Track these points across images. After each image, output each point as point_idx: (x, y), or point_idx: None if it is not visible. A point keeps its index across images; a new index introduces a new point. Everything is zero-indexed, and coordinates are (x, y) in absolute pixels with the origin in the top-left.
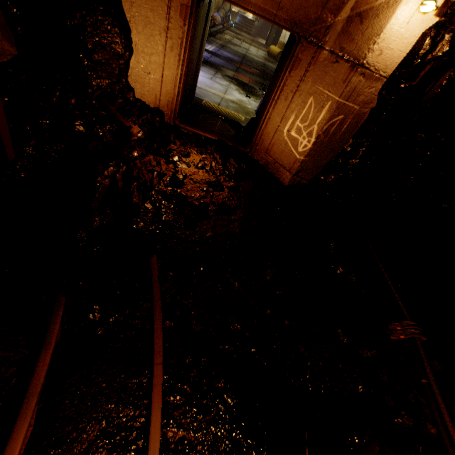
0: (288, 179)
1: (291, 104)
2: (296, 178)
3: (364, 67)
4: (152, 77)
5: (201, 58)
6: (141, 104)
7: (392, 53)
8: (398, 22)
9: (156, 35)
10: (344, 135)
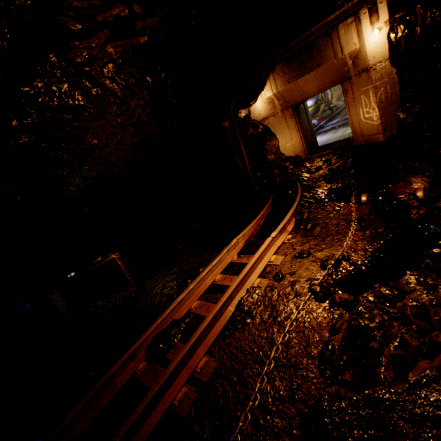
0: (381, 138)
1: (356, 106)
2: (386, 134)
3: (371, 67)
4: (289, 145)
5: (312, 126)
6: (288, 157)
7: (380, 52)
8: (370, 45)
9: (284, 130)
10: (393, 94)
